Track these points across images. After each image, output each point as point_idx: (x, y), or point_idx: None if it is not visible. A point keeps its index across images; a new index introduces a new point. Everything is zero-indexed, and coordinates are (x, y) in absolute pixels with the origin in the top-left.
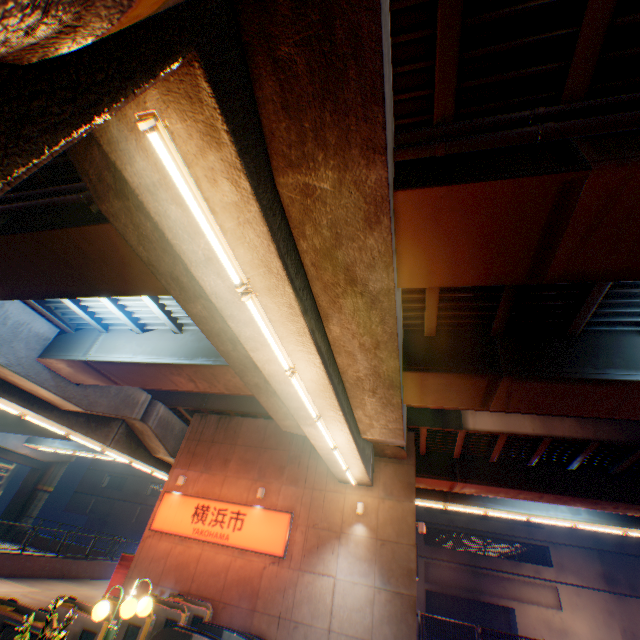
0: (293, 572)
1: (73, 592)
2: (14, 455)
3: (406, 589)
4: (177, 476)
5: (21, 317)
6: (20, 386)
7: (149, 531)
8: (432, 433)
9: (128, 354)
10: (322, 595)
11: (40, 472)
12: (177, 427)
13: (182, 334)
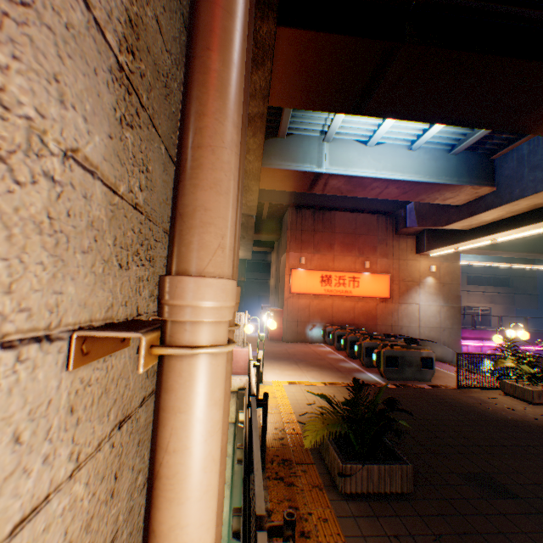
0: (394, 305)
1: None
2: None
3: (455, 305)
4: (293, 258)
5: None
6: None
7: (287, 295)
8: None
9: (369, 170)
10: (413, 313)
11: None
12: None
13: (414, 152)
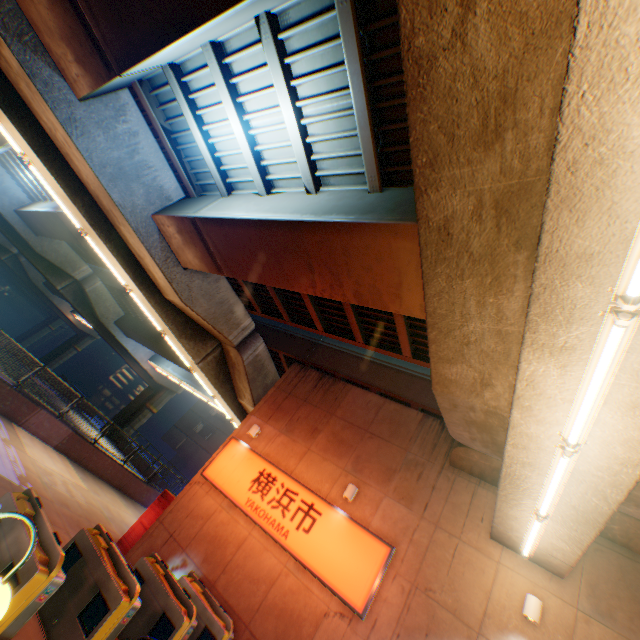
0: None
1: (113, 508)
2: (138, 367)
3: None
4: (251, 425)
5: (150, 159)
6: (131, 249)
7: (199, 476)
8: None
9: (239, 212)
10: None
11: (152, 392)
12: (270, 377)
13: (315, 195)
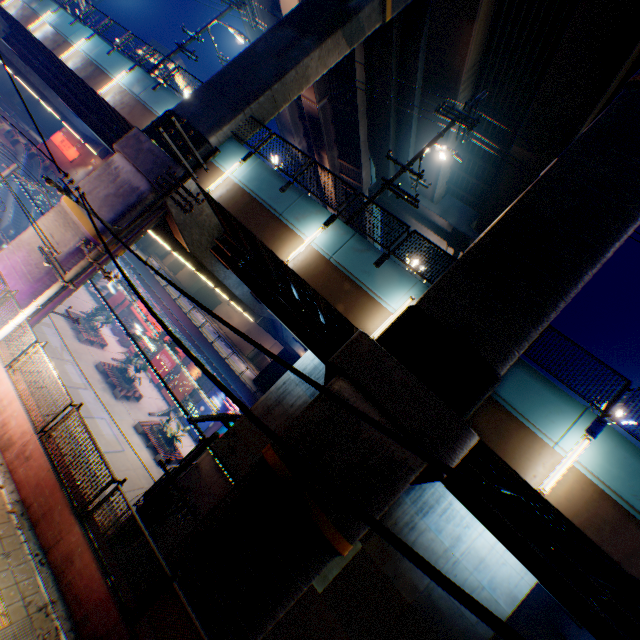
0: (72, 168)
1: None
2: None
3: None
4: (67, 130)
5: None
6: None
7: (52, 141)
8: None
9: None
10: (73, 175)
11: None
12: None
13: None
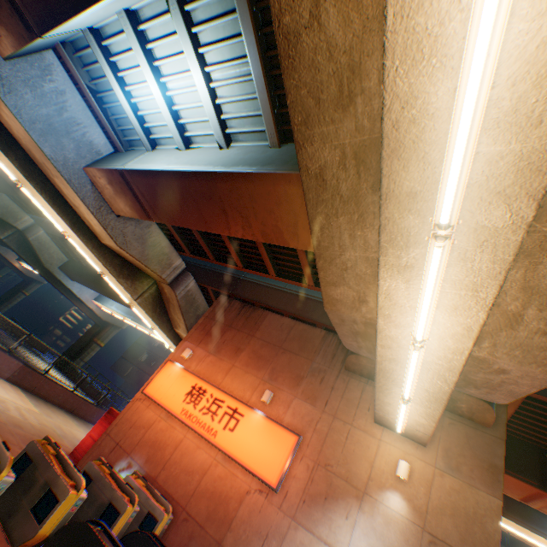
0: (283, 517)
1: (65, 427)
2: (85, 307)
3: None
4: (184, 349)
5: (78, 116)
6: (67, 199)
7: (141, 394)
8: (524, 408)
9: (161, 164)
10: None
11: (99, 328)
12: (201, 309)
13: (227, 150)
